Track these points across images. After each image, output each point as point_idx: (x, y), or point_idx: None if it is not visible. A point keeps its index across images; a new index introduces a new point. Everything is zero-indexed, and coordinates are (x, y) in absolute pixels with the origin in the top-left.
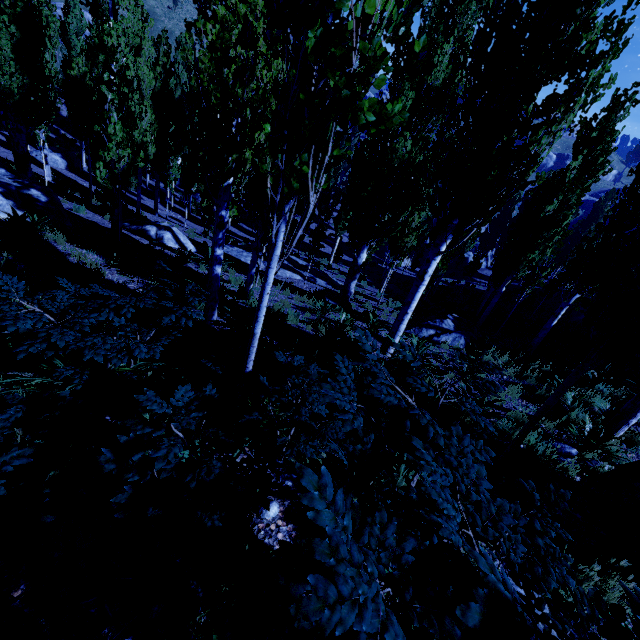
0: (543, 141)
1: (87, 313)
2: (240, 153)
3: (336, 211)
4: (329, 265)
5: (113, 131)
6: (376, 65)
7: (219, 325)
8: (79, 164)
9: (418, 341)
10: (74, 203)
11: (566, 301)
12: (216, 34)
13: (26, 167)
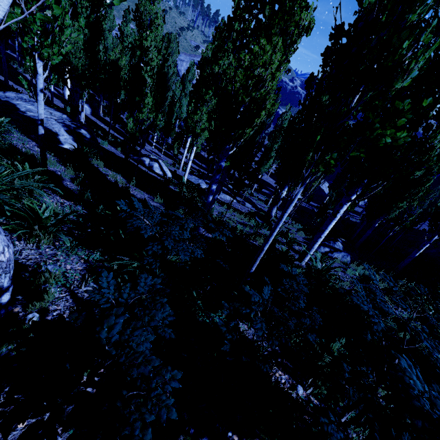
0: (438, 137)
1: (173, 227)
2: (244, 129)
3: (256, 156)
4: (252, 193)
5: (147, 102)
6: (403, 114)
7: (229, 239)
8: (98, 111)
9: (322, 256)
10: (99, 138)
11: (428, 240)
12: (250, 61)
13: (76, 114)
